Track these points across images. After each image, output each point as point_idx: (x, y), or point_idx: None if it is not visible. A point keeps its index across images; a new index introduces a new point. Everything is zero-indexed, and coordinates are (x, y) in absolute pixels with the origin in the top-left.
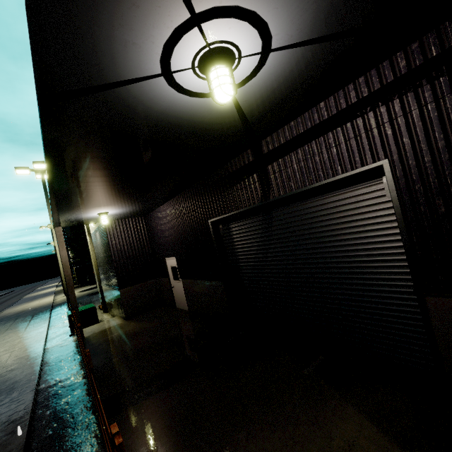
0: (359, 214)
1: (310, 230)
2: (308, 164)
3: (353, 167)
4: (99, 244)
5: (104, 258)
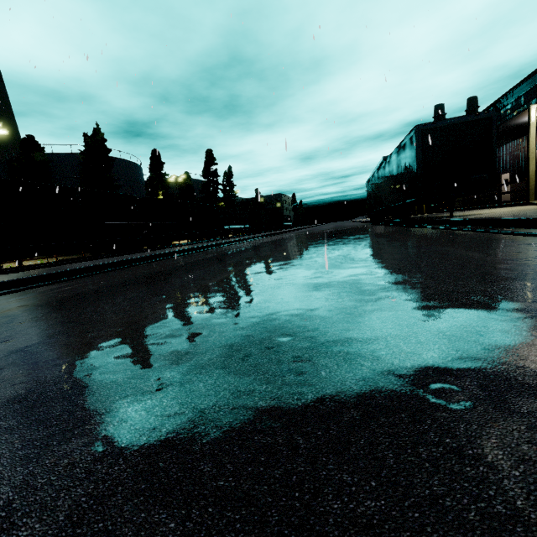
0: None
1: None
2: None
3: None
4: None
5: None
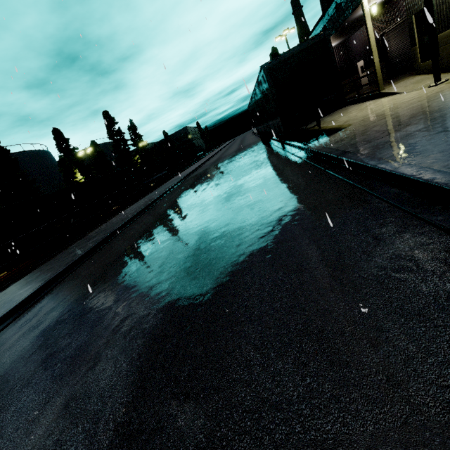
0: None
1: None
2: None
3: None
4: None
5: None
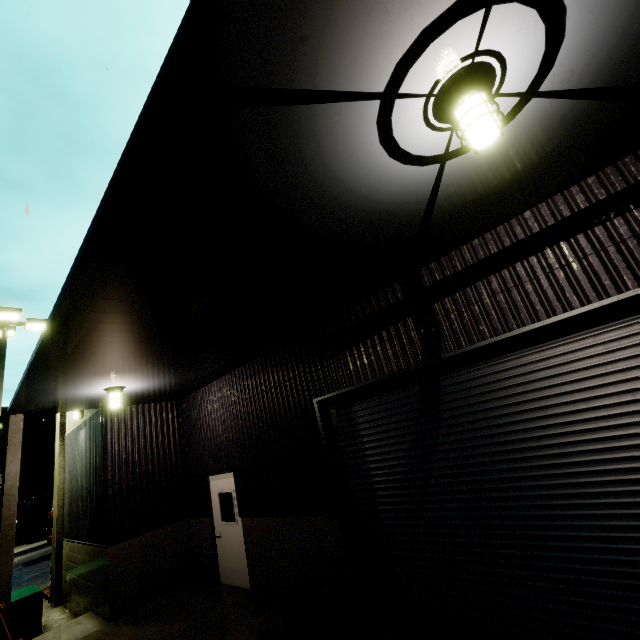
0: (618, 372)
1: (521, 406)
2: (514, 295)
3: (602, 295)
4: (82, 453)
5: (85, 479)
